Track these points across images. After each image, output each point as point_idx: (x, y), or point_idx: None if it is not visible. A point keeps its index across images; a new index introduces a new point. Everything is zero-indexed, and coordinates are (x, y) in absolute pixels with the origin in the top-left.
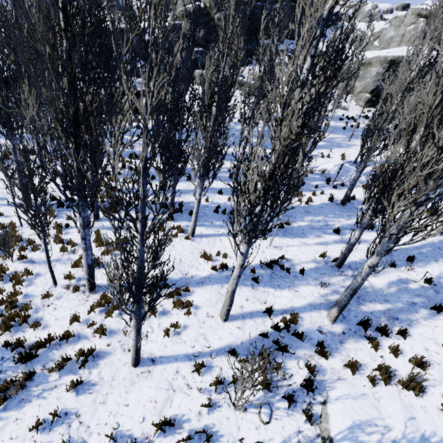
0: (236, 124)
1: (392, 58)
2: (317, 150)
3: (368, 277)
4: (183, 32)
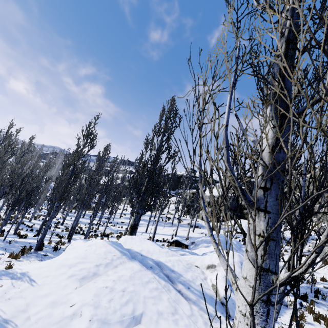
0: (106, 214)
1: (192, 192)
2: (124, 225)
3: (14, 236)
4: (125, 186)
